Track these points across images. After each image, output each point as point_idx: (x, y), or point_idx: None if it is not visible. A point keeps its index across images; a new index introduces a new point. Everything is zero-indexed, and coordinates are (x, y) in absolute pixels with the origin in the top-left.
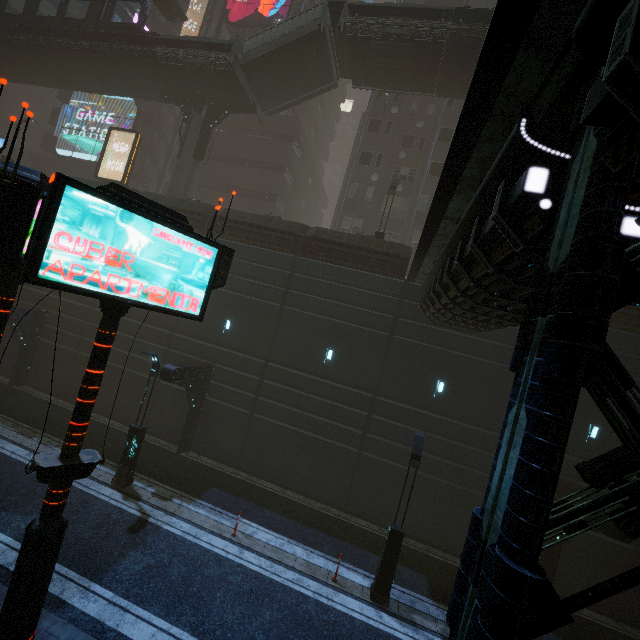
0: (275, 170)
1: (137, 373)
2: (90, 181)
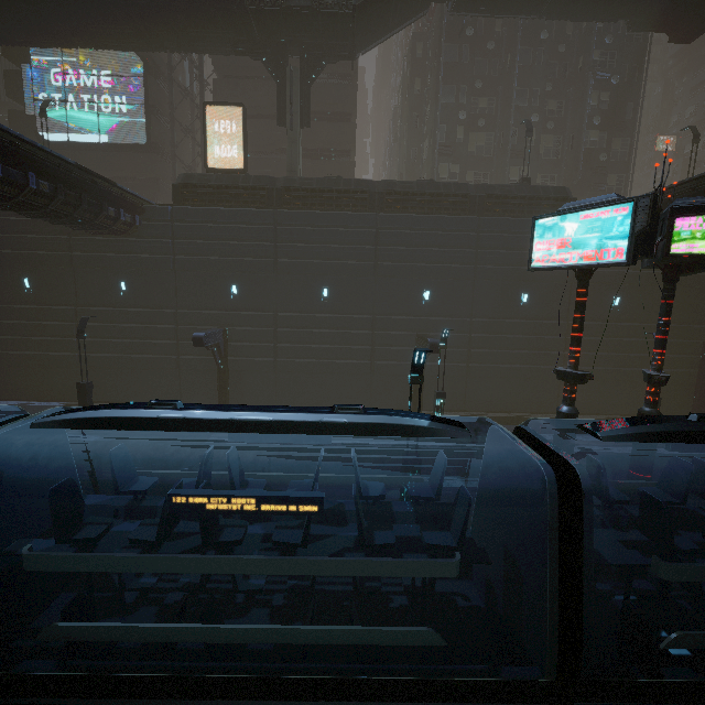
0: (340, 120)
1: (349, 362)
2: (210, 175)
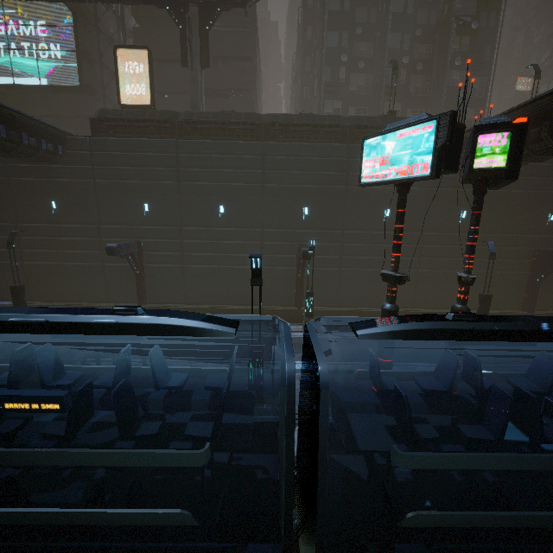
0: (242, 64)
1: (243, 267)
2: (122, 110)
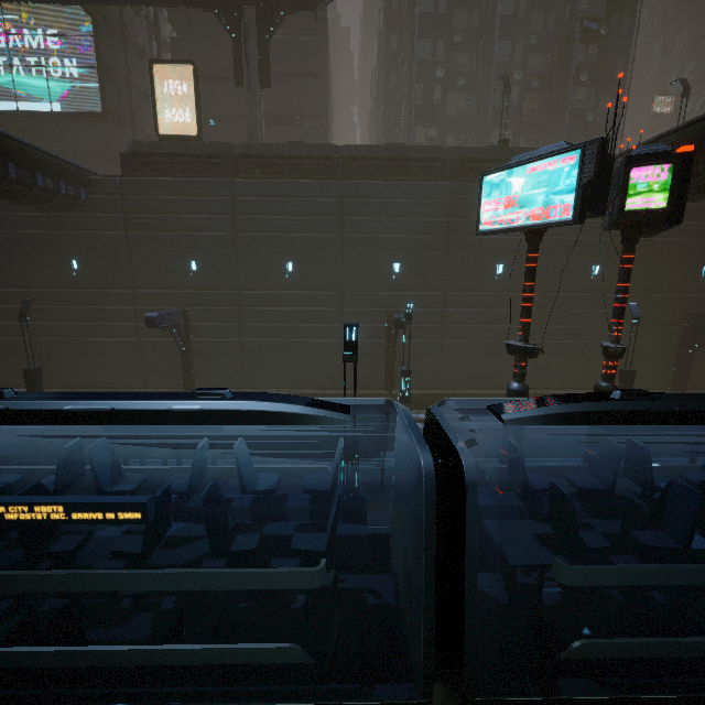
0: (310, 82)
1: (318, 340)
2: (161, 143)
